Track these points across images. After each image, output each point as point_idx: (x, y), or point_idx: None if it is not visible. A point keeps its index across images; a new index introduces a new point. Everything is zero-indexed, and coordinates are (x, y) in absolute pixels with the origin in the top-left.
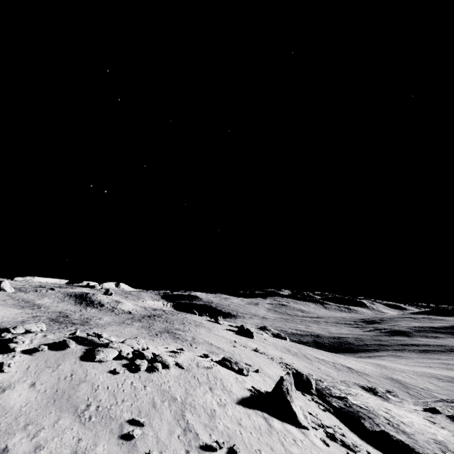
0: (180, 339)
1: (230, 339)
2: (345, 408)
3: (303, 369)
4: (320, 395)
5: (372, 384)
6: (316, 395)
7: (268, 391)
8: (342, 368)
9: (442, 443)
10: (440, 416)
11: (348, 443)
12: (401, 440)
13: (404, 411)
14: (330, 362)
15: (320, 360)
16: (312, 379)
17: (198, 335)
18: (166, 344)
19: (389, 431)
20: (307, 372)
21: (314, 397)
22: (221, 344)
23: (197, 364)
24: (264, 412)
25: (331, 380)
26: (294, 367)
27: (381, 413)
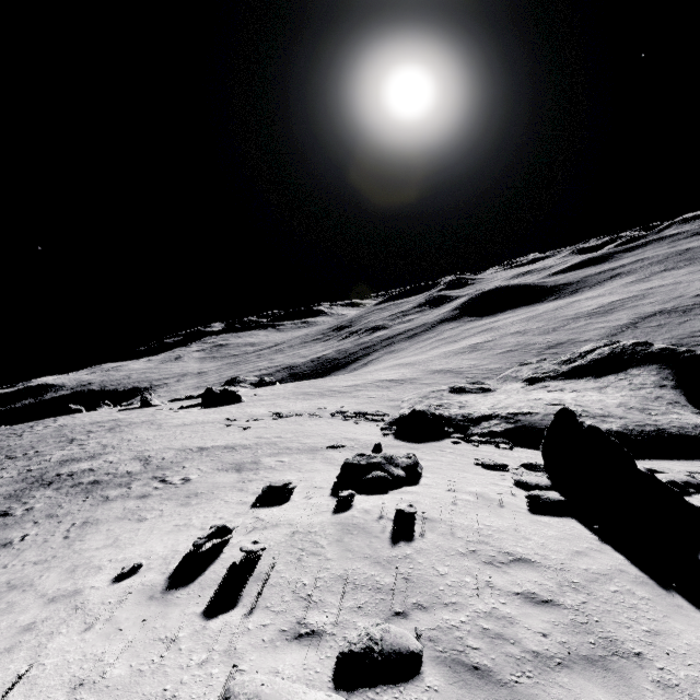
0: (109, 483)
1: (215, 420)
2: (517, 428)
3: (363, 409)
4: (460, 429)
5: (434, 385)
6: (454, 433)
7: (542, 482)
8: (387, 384)
9: (626, 405)
10: (549, 381)
11: (693, 481)
12: (623, 427)
13: (531, 394)
14: (367, 384)
15: (354, 387)
16: (434, 411)
17: (147, 447)
18: (79, 530)
19: (601, 425)
20: (371, 409)
21: (462, 437)
22: (219, 437)
23: (355, 552)
24: (698, 555)
25: (408, 403)
26: (350, 411)
27: (554, 408)
